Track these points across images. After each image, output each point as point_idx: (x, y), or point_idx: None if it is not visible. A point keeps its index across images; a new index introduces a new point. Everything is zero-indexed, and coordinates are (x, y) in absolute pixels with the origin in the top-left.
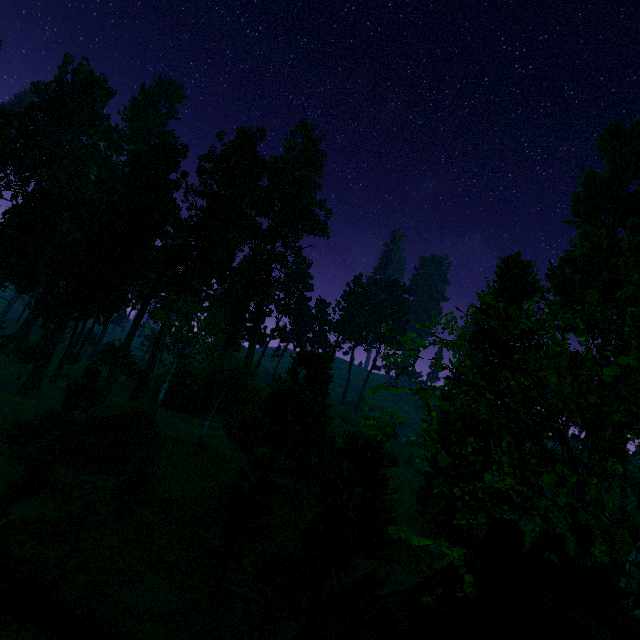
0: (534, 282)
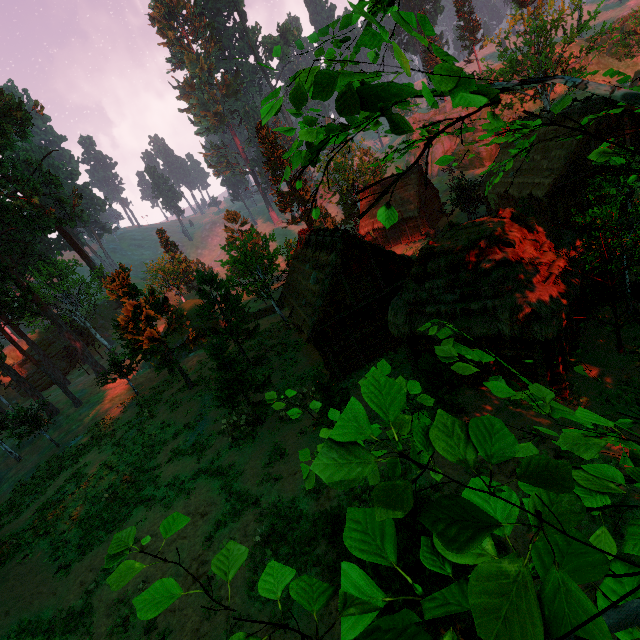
0: (275, 134)
